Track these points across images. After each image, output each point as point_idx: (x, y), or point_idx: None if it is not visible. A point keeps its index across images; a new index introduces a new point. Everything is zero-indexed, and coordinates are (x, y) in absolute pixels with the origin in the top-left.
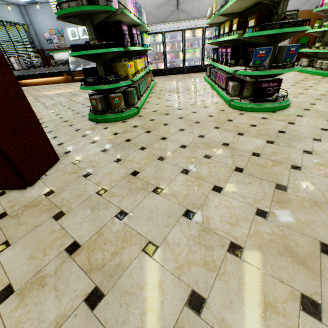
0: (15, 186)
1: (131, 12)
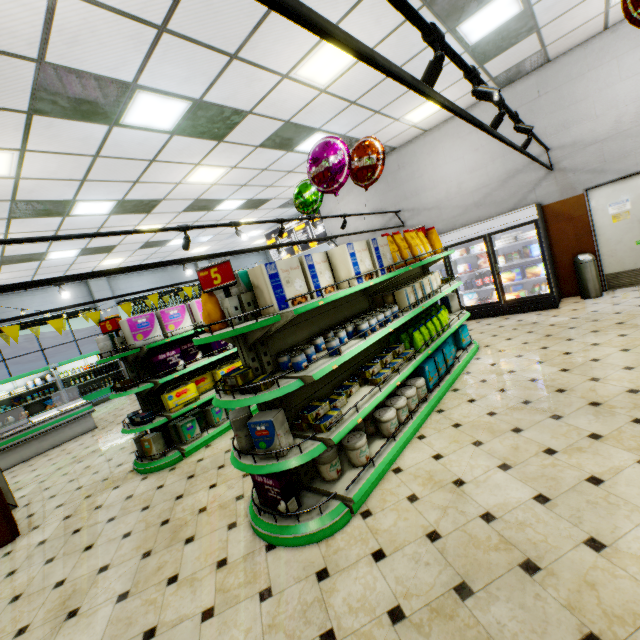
0: None
1: None
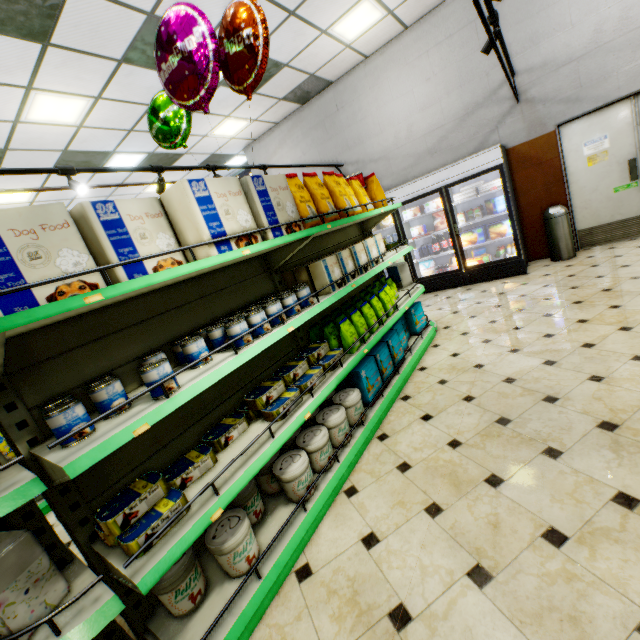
0: None
1: None
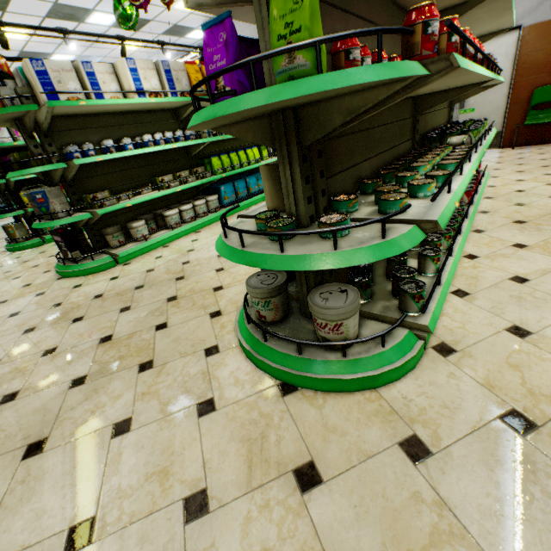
0: None
1: None
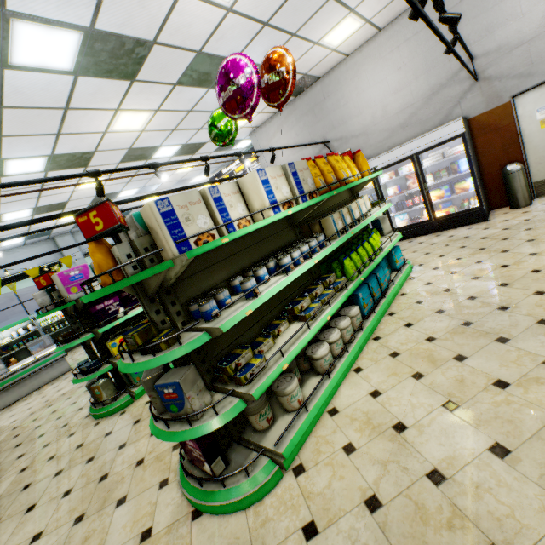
0: None
1: None
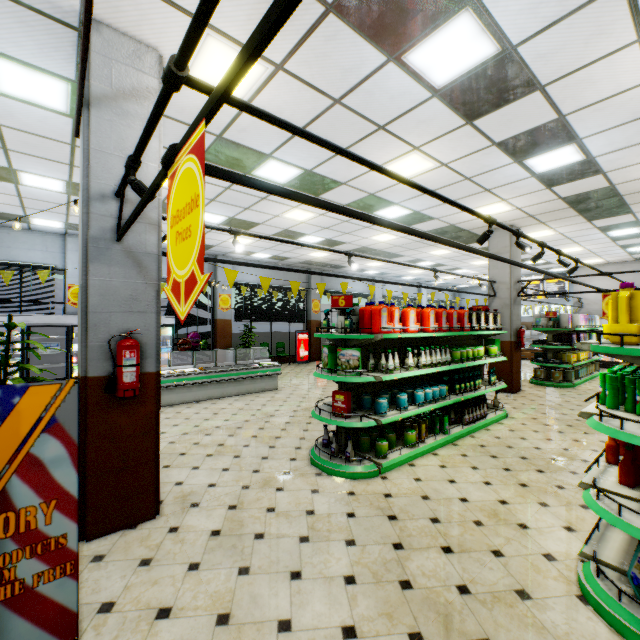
0: (506, 391)
1: (581, 324)
